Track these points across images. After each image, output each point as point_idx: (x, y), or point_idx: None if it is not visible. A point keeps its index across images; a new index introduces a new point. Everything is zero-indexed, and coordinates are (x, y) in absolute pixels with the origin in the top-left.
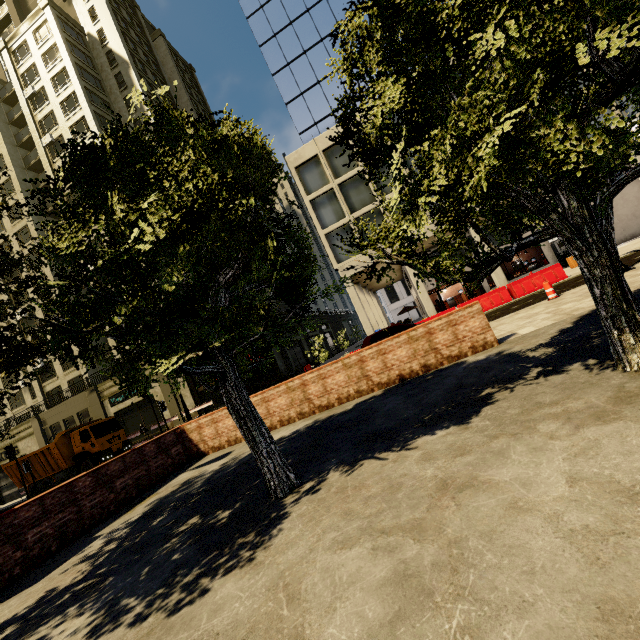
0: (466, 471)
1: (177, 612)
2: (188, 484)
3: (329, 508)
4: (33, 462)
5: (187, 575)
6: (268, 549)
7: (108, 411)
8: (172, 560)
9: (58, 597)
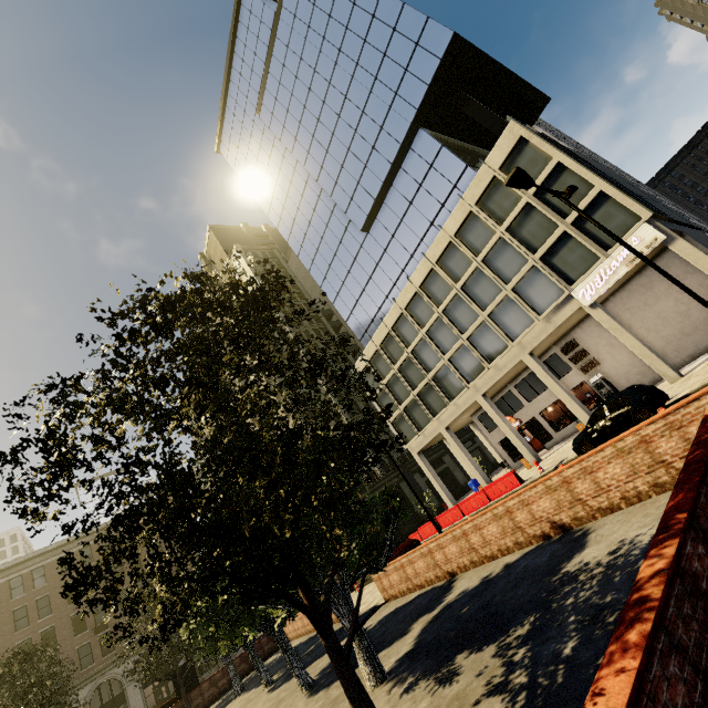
0: None
1: None
2: None
3: None
4: None
5: None
6: None
7: None
8: None
9: None
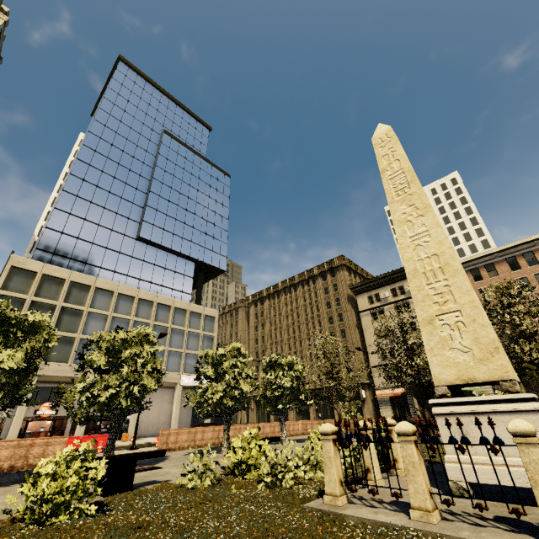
0: None
1: None
2: None
3: None
4: None
5: None
6: None
7: None
8: None
9: None
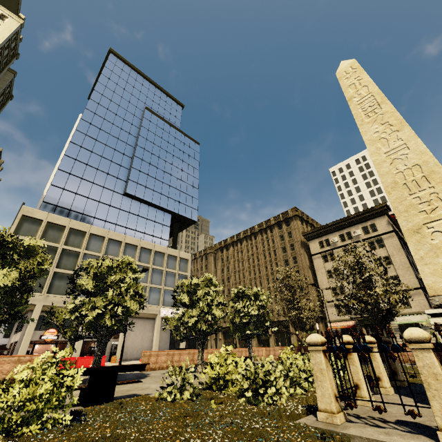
0: None
1: None
2: None
3: None
4: None
5: None
6: None
7: None
8: None
9: None
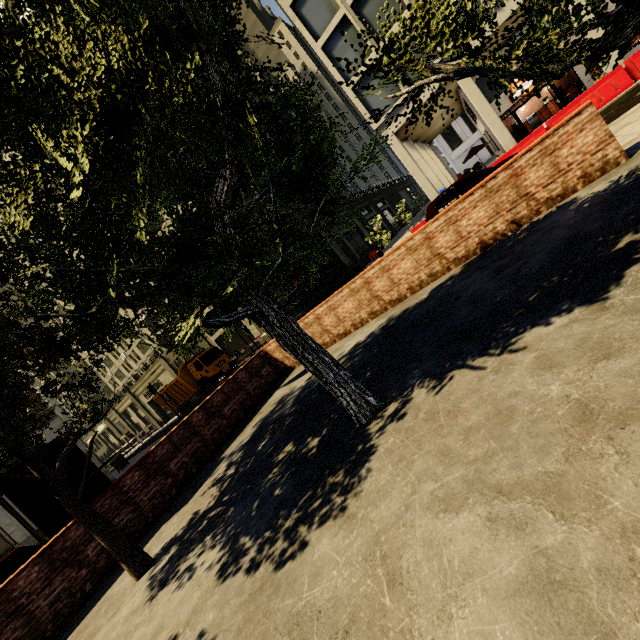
0: (622, 388)
1: (282, 567)
2: (282, 403)
3: (420, 443)
4: (171, 392)
5: (287, 518)
6: (359, 497)
7: (210, 340)
8: (274, 496)
9: (200, 522)
